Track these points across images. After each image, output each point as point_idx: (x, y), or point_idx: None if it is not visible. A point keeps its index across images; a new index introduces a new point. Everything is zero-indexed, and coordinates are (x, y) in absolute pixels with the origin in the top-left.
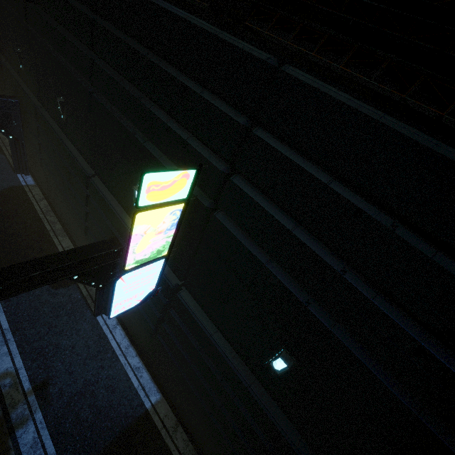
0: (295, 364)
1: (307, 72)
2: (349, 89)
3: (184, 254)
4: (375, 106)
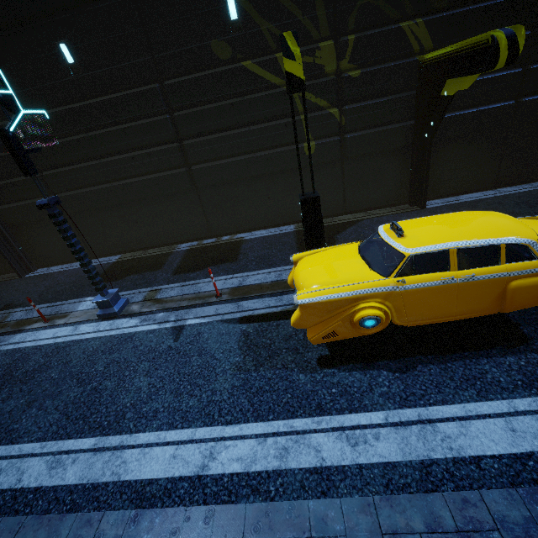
0: (68, 43)
1: None
2: None
3: None
4: None
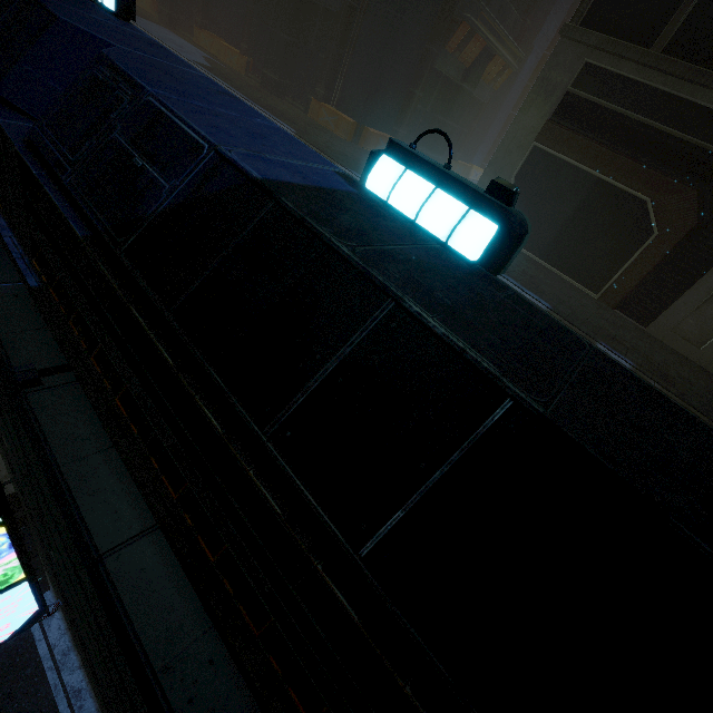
0: None
1: (84, 389)
2: (120, 451)
3: None
4: (145, 499)
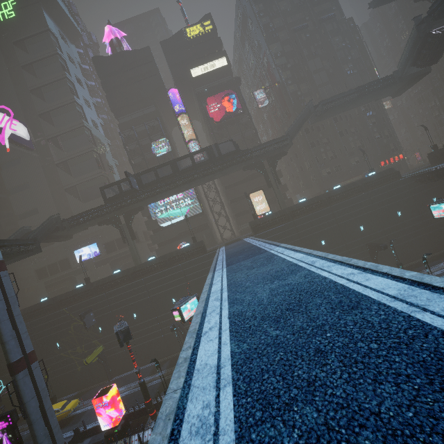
0: None
1: None
2: None
3: (1, 368)
4: None
